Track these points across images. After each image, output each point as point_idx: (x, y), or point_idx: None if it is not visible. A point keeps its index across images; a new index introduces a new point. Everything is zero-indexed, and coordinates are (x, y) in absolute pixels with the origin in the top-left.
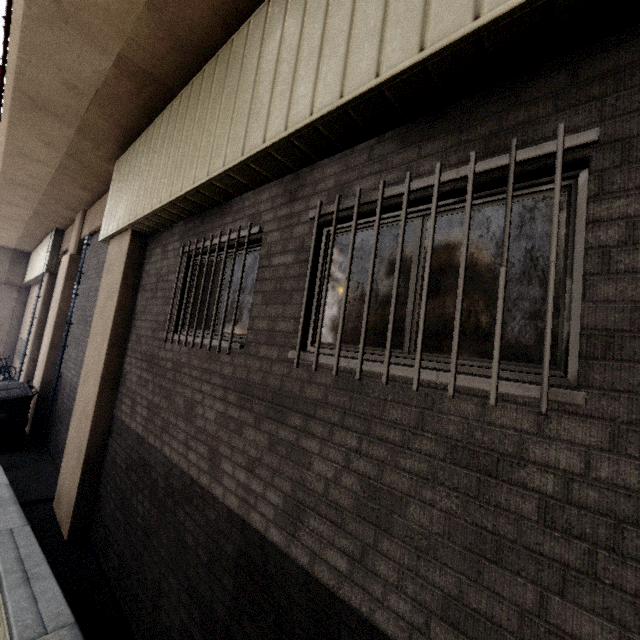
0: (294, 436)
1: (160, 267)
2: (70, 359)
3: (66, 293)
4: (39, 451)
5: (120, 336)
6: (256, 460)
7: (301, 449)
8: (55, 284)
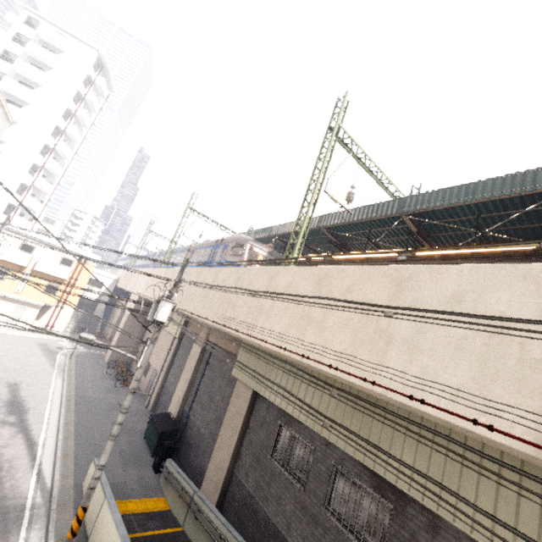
0: (319, 536)
1: (265, 415)
2: (197, 413)
3: (196, 368)
4: (175, 459)
5: (241, 435)
6: (306, 537)
7: (321, 541)
8: (180, 345)
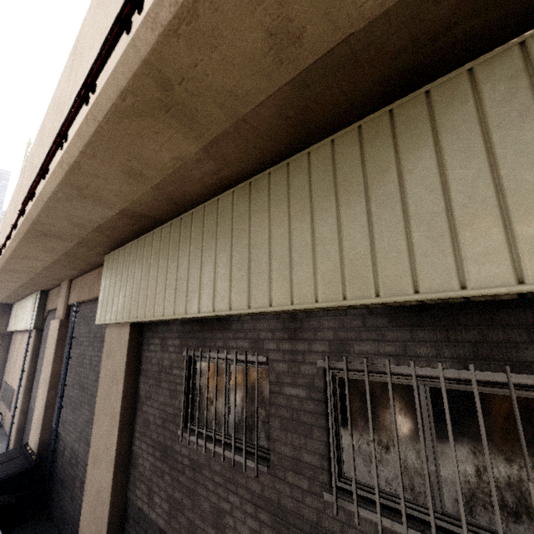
0: None
1: (161, 358)
2: (68, 422)
3: (58, 355)
4: (42, 519)
5: (127, 419)
6: None
7: None
8: (42, 338)
